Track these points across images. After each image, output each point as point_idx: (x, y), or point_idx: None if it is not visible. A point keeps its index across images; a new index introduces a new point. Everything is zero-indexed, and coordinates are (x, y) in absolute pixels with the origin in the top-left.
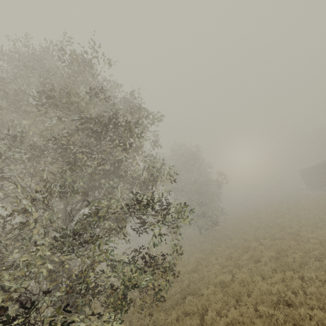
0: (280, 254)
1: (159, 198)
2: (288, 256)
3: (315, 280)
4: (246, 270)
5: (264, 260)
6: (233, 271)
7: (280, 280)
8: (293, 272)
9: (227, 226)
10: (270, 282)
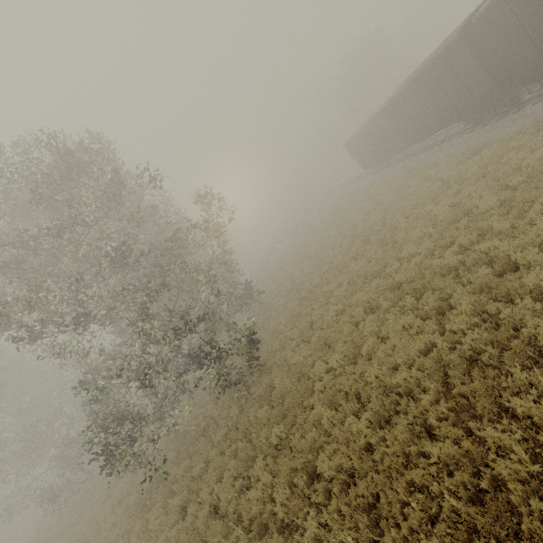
0: None
1: None
2: None
3: None
4: None
5: None
6: None
7: None
8: None
9: (278, 325)
10: None
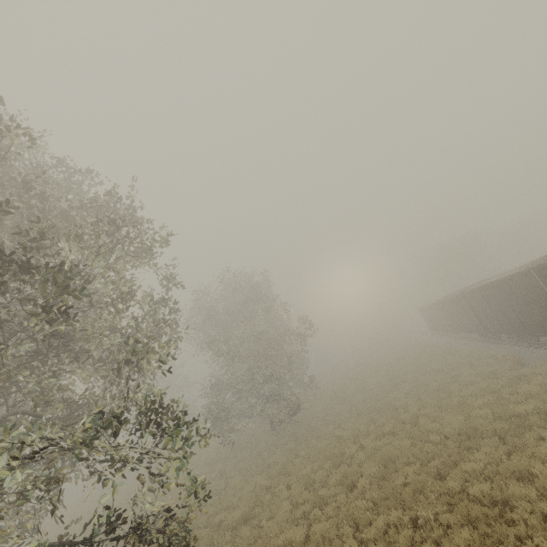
0: (388, 468)
1: (143, 410)
2: (399, 472)
3: (434, 524)
4: (333, 508)
5: (361, 483)
6: (310, 516)
7: (381, 531)
8: (402, 509)
9: (316, 409)
10: (366, 538)
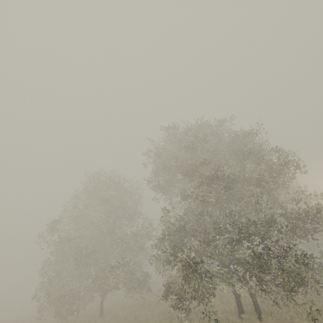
0: None
1: None
2: None
3: None
4: None
5: None
6: None
7: None
8: None
9: None
10: None
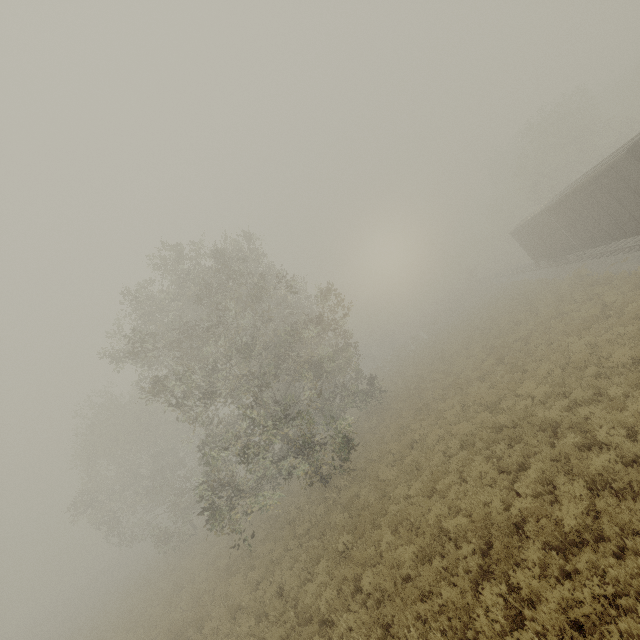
0: None
1: None
2: None
3: None
4: None
5: None
6: None
7: None
8: None
9: (386, 432)
10: None
